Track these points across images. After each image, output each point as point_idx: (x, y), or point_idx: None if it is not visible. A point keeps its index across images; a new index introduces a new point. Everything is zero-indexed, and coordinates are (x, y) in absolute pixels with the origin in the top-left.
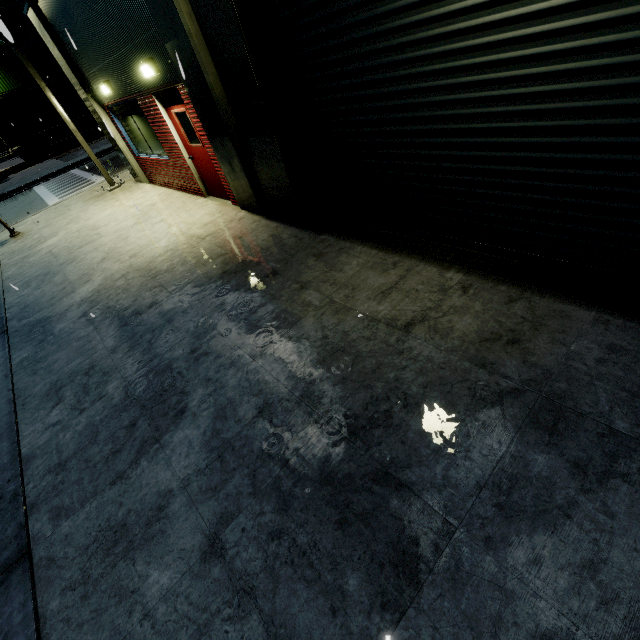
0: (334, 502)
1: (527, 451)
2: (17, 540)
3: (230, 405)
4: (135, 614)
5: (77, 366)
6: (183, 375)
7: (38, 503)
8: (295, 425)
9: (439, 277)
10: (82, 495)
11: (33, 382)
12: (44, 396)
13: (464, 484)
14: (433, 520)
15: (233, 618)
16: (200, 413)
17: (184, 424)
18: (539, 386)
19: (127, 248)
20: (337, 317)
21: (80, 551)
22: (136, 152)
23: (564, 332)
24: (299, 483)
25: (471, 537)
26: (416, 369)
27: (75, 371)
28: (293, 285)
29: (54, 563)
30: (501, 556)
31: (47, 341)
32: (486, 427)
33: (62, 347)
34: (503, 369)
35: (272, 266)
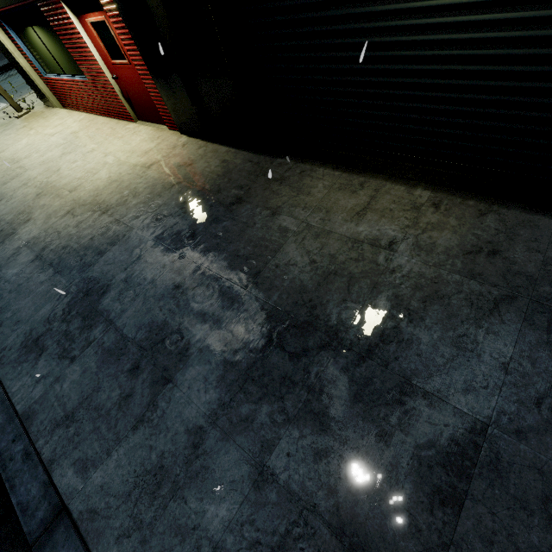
0: (369, 417)
1: (531, 350)
2: (47, 499)
3: (236, 337)
4: (203, 549)
5: (49, 313)
6: (175, 312)
7: (56, 458)
8: (309, 350)
9: (408, 195)
10: (104, 444)
11: (2, 335)
12: (21, 348)
13: (484, 386)
14: (465, 421)
15: (304, 536)
16: (206, 348)
17: (192, 361)
18: (527, 291)
19: (62, 181)
20: (319, 241)
21: (122, 499)
22: (42, 72)
23: (536, 240)
24: (330, 404)
25: (503, 431)
26: (411, 285)
27: (49, 318)
28: (264, 211)
29: (97, 515)
30: (533, 444)
31: (2, 289)
32: (490, 333)
33: (23, 294)
34: (491, 279)
35: (235, 193)
